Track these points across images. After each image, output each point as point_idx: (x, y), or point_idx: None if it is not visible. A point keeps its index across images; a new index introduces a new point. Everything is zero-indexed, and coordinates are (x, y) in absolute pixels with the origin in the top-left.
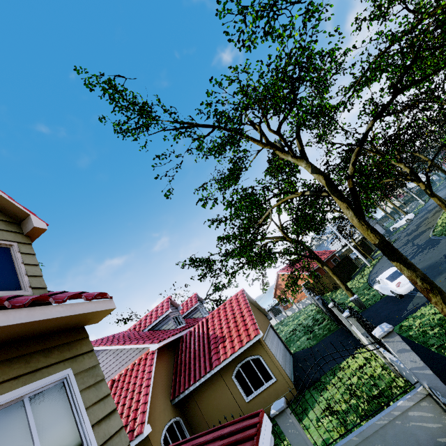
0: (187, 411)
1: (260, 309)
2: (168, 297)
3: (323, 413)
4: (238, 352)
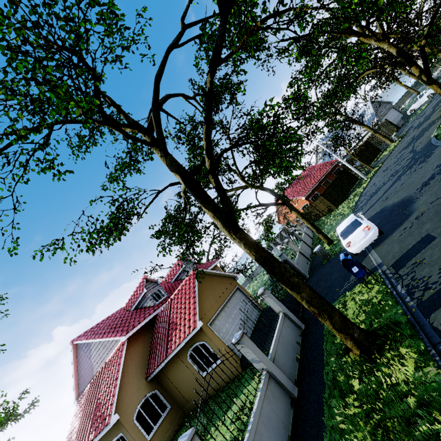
0: (162, 383)
1: (225, 275)
2: (143, 278)
3: (237, 413)
4: (183, 343)
